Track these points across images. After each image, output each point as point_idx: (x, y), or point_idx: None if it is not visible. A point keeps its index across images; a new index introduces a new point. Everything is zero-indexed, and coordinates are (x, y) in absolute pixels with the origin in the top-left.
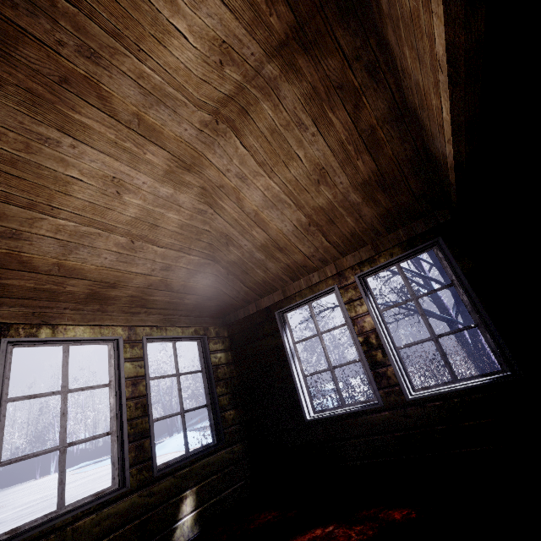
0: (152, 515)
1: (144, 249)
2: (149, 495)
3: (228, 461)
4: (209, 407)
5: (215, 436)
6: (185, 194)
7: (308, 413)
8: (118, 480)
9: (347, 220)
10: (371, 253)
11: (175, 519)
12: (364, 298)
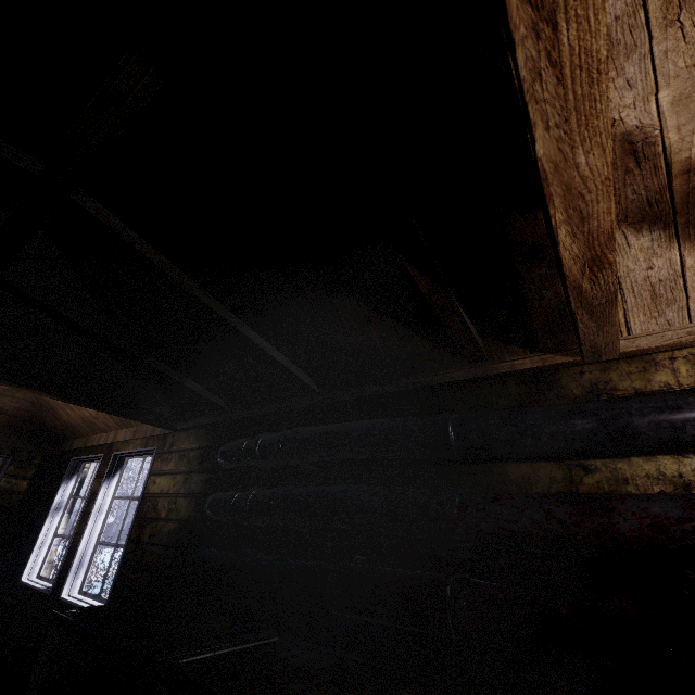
0: None
1: None
2: None
3: None
4: None
5: None
6: None
7: (29, 575)
8: None
9: None
10: (132, 436)
11: None
12: (104, 479)
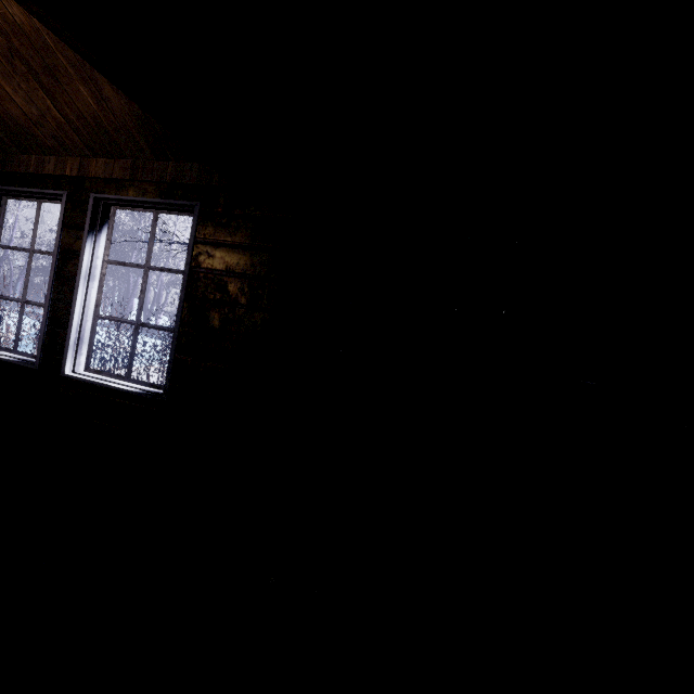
0: None
1: None
2: None
3: None
4: None
5: None
6: None
7: None
8: None
9: (82, 90)
10: (126, 174)
11: None
12: (85, 232)
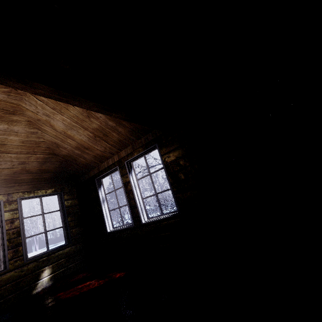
0: (23, 279)
1: (2, 156)
2: (21, 271)
3: (73, 251)
4: (63, 227)
5: (67, 241)
6: (17, 126)
7: (109, 229)
8: (3, 266)
9: (113, 134)
10: (131, 150)
11: (38, 279)
12: (128, 174)
